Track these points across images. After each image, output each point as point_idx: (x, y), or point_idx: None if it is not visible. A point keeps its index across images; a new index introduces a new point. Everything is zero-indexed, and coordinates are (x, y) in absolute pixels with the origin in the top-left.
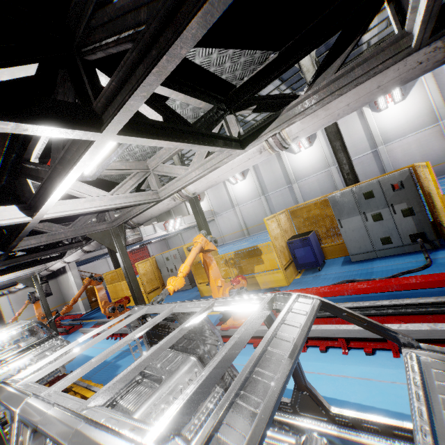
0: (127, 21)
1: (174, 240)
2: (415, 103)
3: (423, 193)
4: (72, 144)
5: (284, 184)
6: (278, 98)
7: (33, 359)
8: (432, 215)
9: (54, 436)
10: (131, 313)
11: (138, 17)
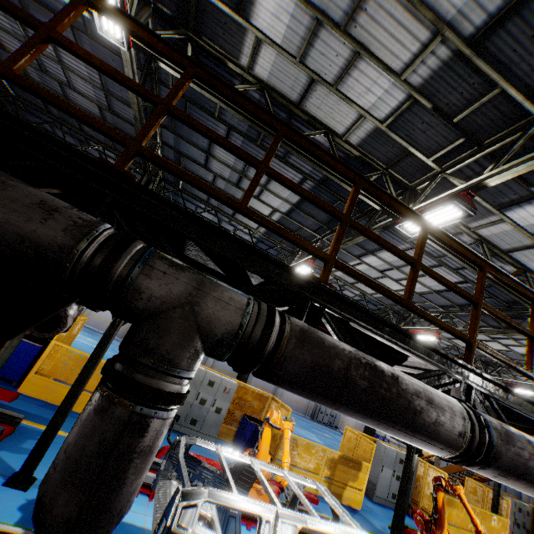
0: None
1: None
2: None
3: None
4: None
5: None
6: None
7: None
8: None
9: None
10: None
11: None
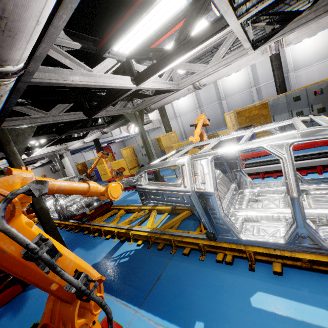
0: None
1: (130, 142)
2: (323, 38)
3: None
4: (203, 31)
5: (215, 100)
6: (287, 14)
7: None
8: None
9: (238, 149)
10: (180, 150)
11: None
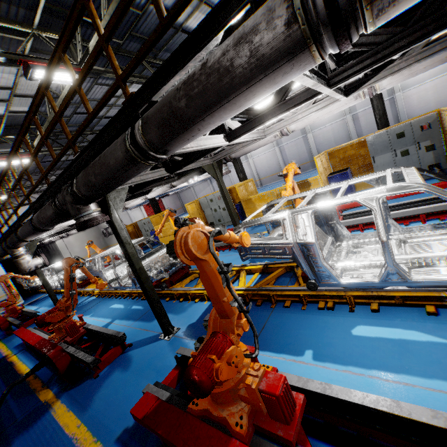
0: (365, 39)
1: (186, 194)
2: None
3: (443, 133)
4: (298, 95)
5: (298, 134)
6: None
7: (159, 258)
8: (446, 150)
9: (336, 203)
10: (272, 204)
11: (373, 39)
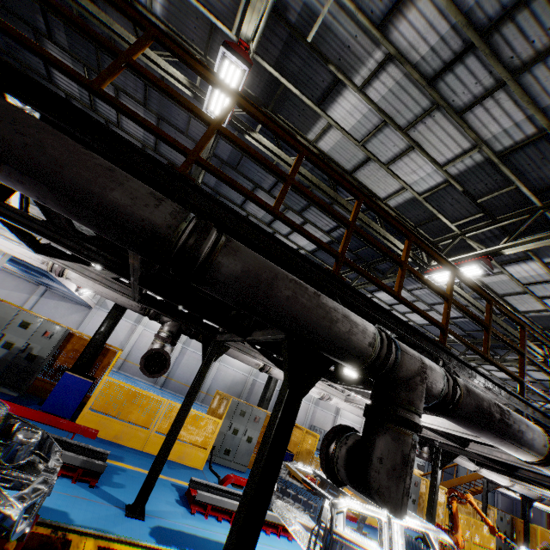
0: None
1: None
2: None
3: None
4: None
5: None
6: None
7: None
8: None
9: None
10: None
11: None
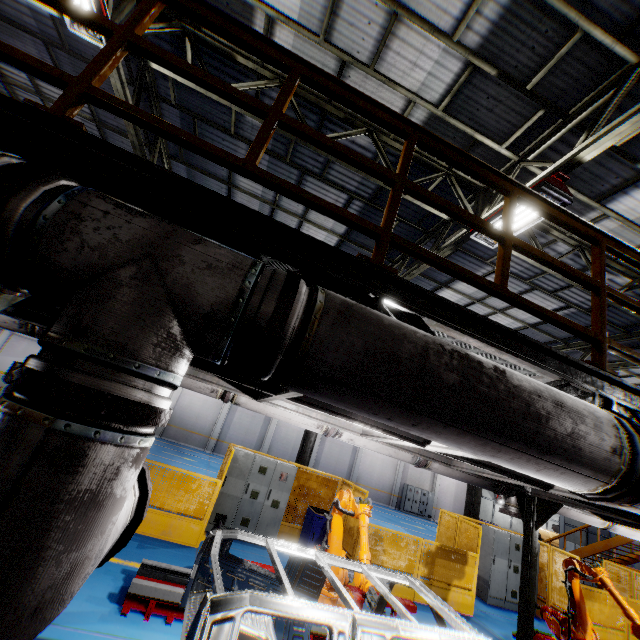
0: None
1: None
2: None
3: None
4: None
5: None
6: None
7: None
8: None
9: None
10: None
11: None
